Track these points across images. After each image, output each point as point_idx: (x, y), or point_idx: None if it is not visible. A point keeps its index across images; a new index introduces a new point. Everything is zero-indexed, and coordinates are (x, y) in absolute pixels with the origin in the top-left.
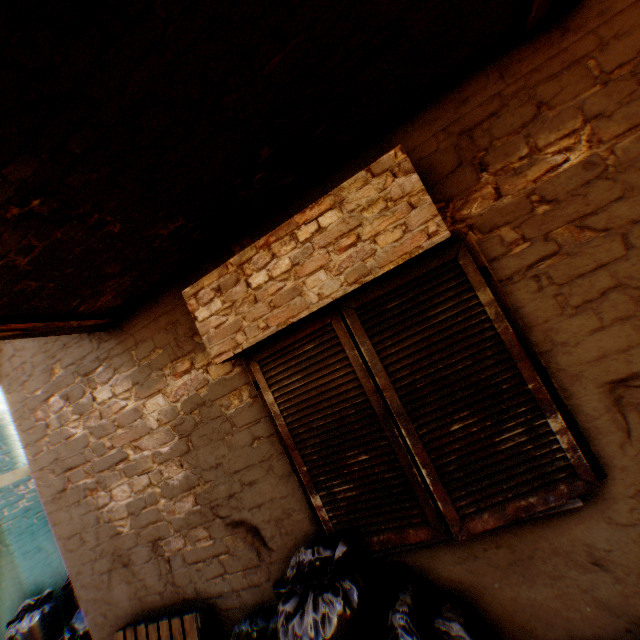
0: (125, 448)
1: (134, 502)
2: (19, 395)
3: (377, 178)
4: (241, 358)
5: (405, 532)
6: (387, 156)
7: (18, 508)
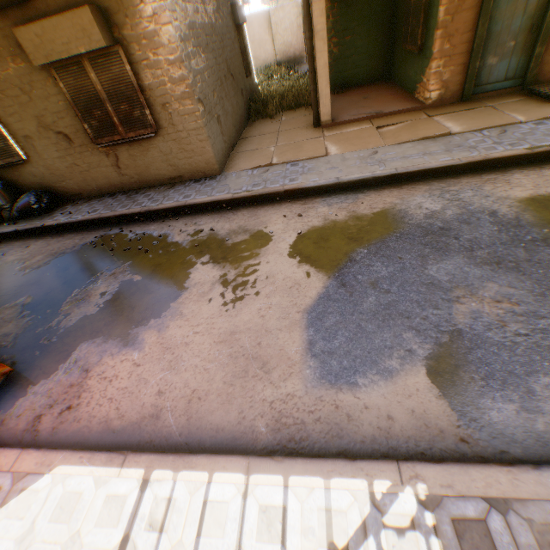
0: None
1: None
2: None
3: None
4: None
5: None
6: None
7: None
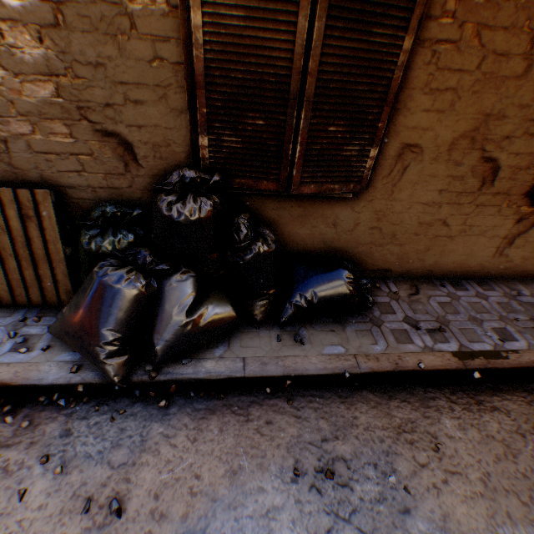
0: None
1: None
2: None
3: None
4: None
5: (260, 182)
6: None
7: None
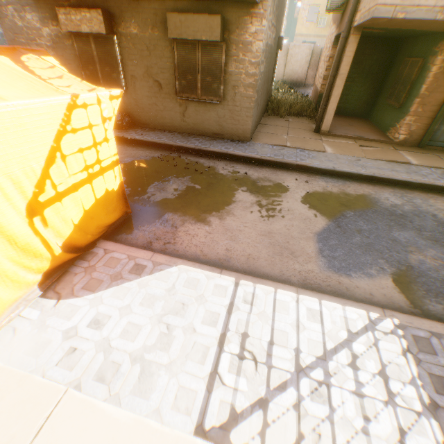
0: (37, 38)
1: None
2: None
3: (97, 14)
4: (71, 32)
5: (97, 85)
6: (99, 11)
7: None
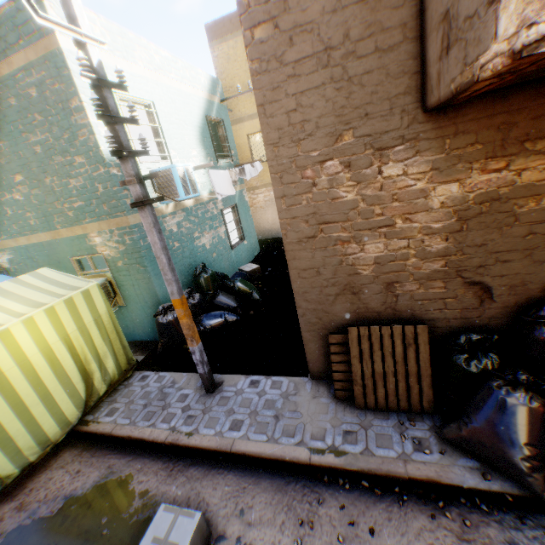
0: (394, 217)
1: (383, 256)
2: (286, 150)
3: None
4: None
5: None
6: None
7: (146, 242)
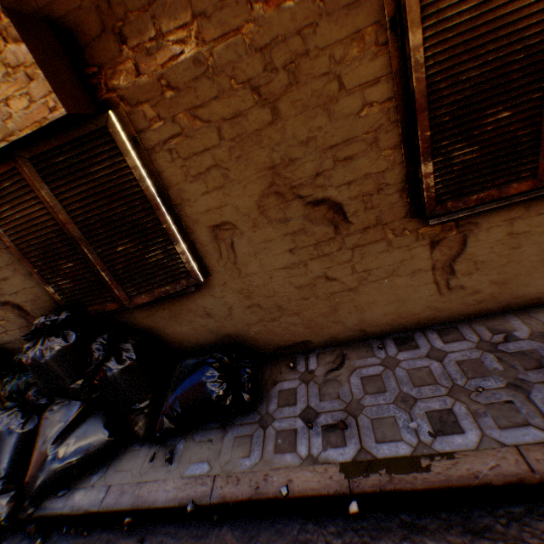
0: None
1: None
2: None
3: None
4: None
5: (106, 305)
6: None
7: None
